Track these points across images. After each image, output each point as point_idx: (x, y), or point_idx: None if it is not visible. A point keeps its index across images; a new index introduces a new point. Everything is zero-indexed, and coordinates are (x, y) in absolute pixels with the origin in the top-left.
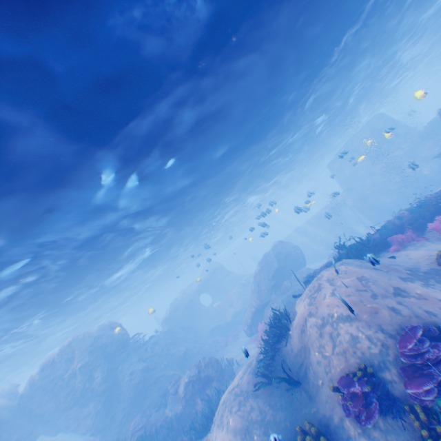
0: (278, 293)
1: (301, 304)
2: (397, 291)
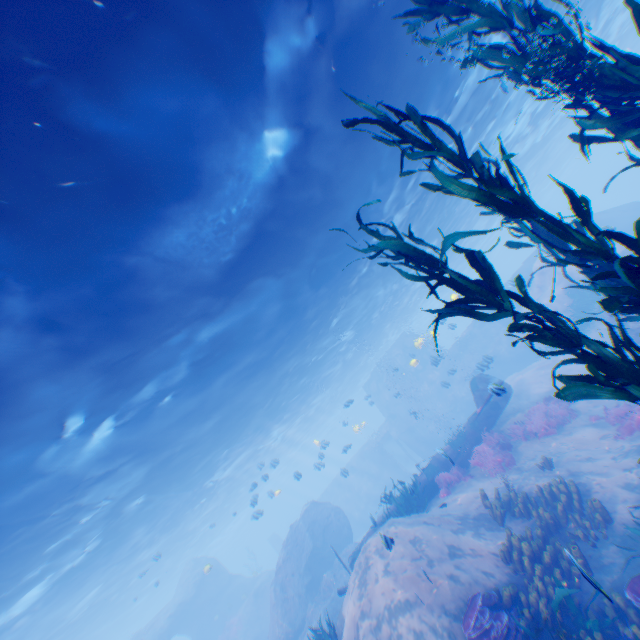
0: (316, 597)
1: (349, 599)
2: (452, 550)
